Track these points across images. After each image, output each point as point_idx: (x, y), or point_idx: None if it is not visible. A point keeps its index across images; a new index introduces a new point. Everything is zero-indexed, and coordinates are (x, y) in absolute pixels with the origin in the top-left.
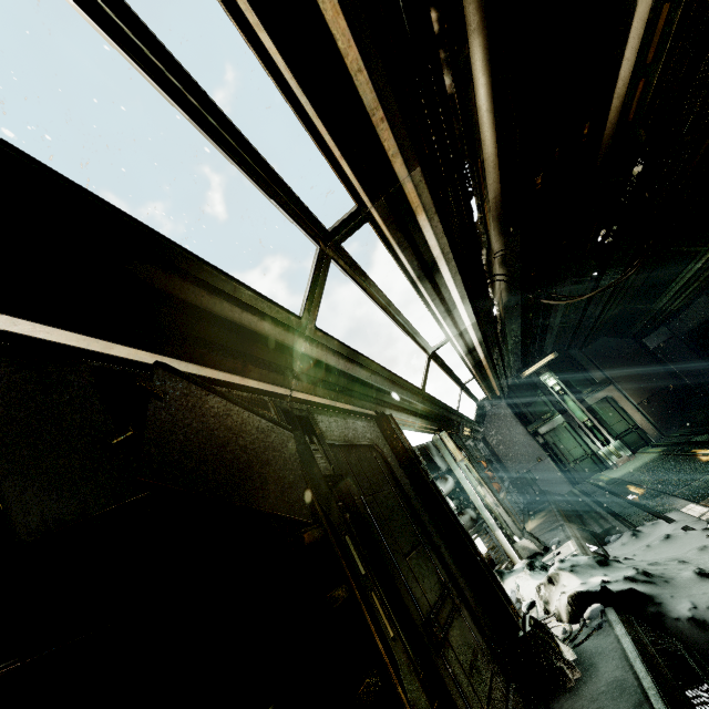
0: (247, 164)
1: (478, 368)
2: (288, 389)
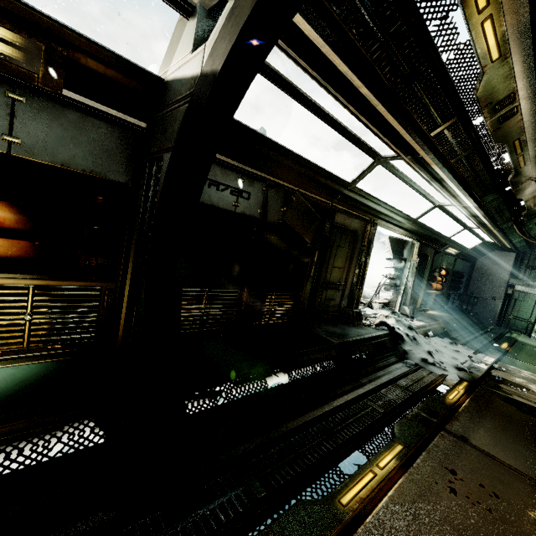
0: (353, 140)
1: (482, 225)
2: (331, 202)
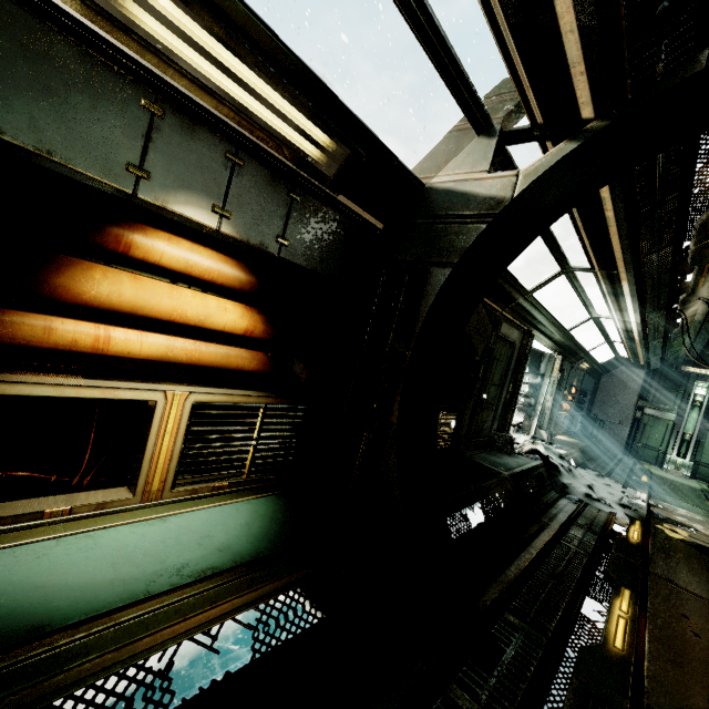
0: (554, 250)
1: (629, 340)
2: (502, 310)
